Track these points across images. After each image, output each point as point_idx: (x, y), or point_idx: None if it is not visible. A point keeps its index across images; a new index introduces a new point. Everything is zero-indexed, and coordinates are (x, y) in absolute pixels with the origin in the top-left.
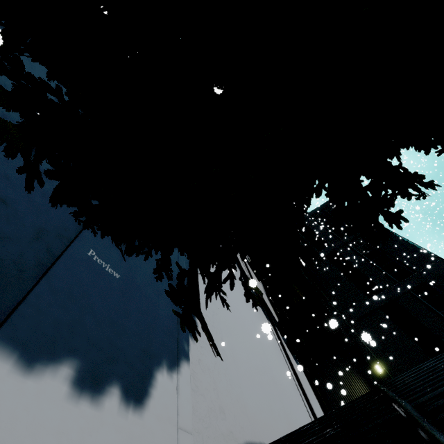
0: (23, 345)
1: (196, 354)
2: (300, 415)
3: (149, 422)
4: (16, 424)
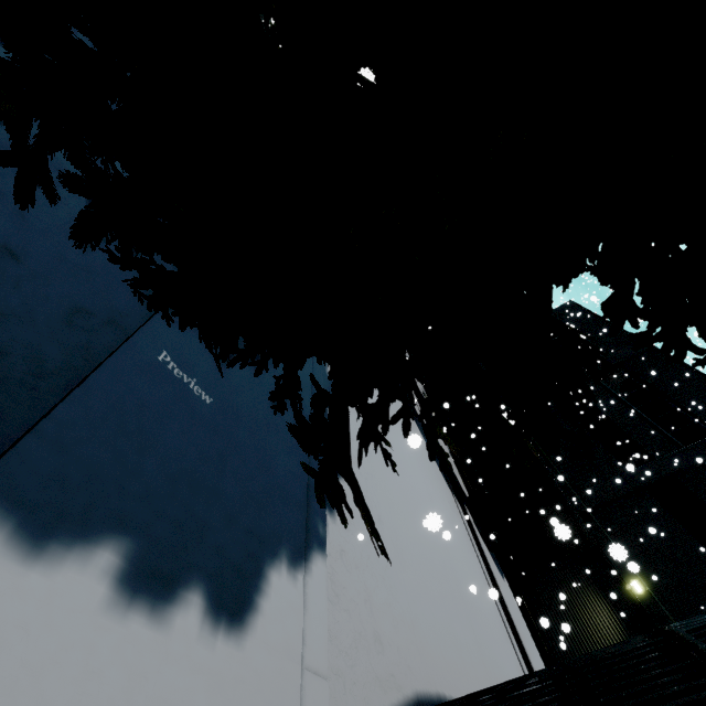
0: (26, 507)
1: (337, 542)
2: (501, 649)
3: (253, 657)
4: (1, 654)
